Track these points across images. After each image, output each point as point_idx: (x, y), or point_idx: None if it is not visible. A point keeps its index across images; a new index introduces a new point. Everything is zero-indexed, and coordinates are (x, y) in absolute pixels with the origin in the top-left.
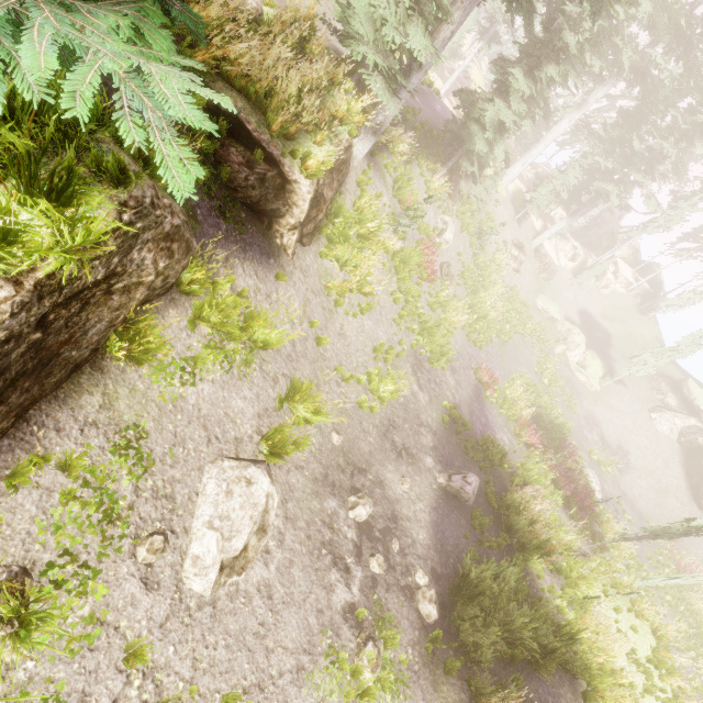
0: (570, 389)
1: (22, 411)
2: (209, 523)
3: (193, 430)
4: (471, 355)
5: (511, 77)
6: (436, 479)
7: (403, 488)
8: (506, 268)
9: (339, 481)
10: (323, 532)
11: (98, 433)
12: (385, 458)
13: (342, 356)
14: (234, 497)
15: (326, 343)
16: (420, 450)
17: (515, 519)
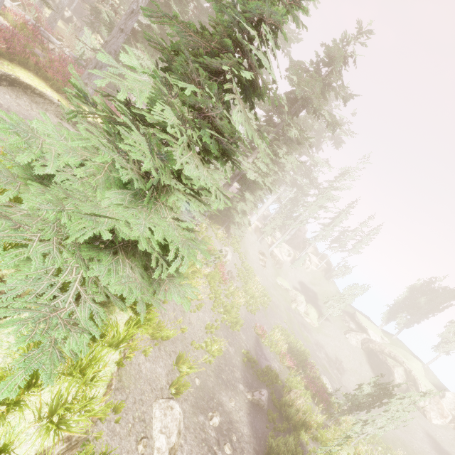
0: (304, 328)
1: None
2: (160, 431)
3: (146, 386)
4: (250, 319)
5: (245, 194)
6: (246, 396)
7: (232, 404)
8: (259, 266)
9: (202, 405)
10: (201, 434)
11: (119, 393)
12: (220, 389)
13: (192, 335)
14: (167, 416)
15: (186, 330)
16: (235, 381)
17: (289, 411)
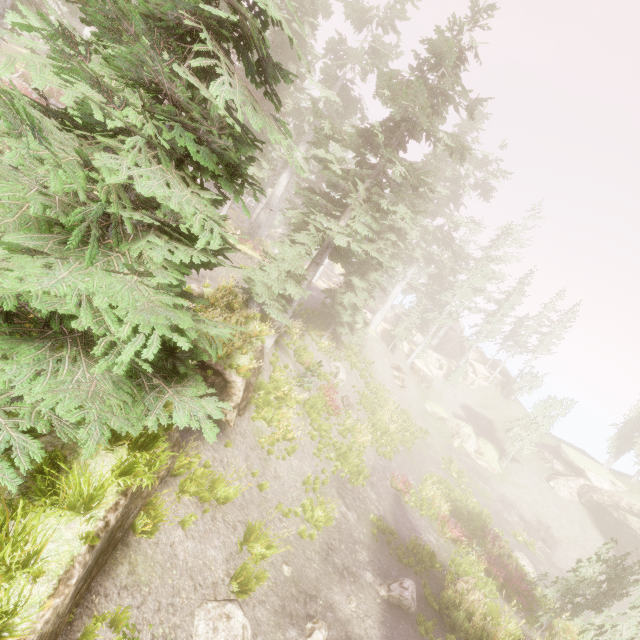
0: (478, 476)
1: (90, 583)
2: None
3: (184, 581)
4: (384, 467)
5: (353, 280)
6: (378, 592)
7: (351, 607)
8: (394, 386)
9: (296, 610)
10: None
11: (128, 594)
12: (330, 581)
13: (279, 495)
14: (219, 632)
15: (267, 487)
16: (359, 567)
17: (455, 615)
